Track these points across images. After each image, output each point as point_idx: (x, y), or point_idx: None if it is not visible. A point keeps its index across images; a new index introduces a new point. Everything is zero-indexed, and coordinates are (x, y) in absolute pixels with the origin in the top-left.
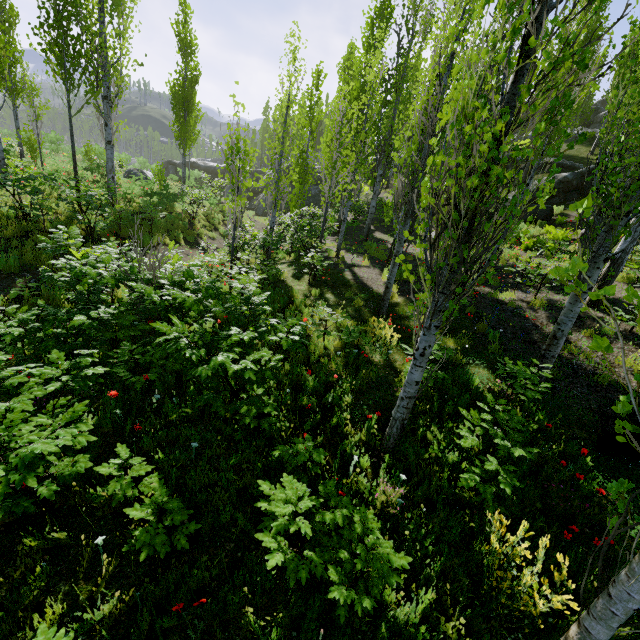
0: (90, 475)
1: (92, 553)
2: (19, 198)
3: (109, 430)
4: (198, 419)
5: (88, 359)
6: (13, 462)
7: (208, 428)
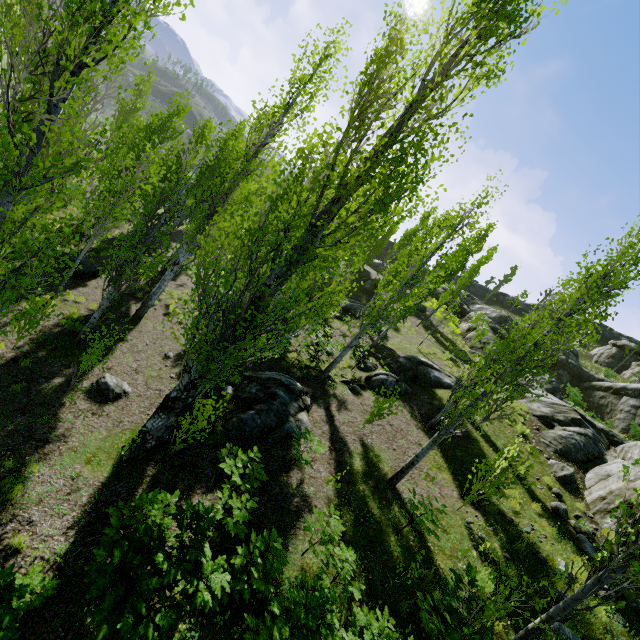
0: None
1: None
2: None
3: None
4: None
5: None
6: None
7: None
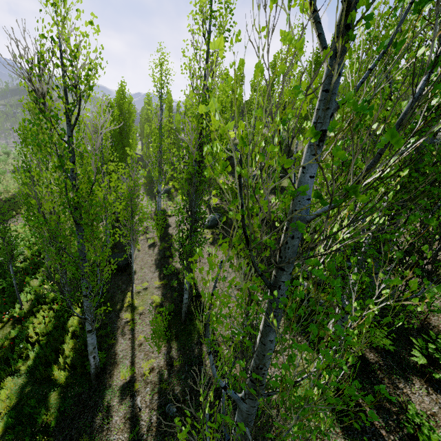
0: None
1: None
2: None
3: None
4: None
5: None
6: None
7: (1, 275)
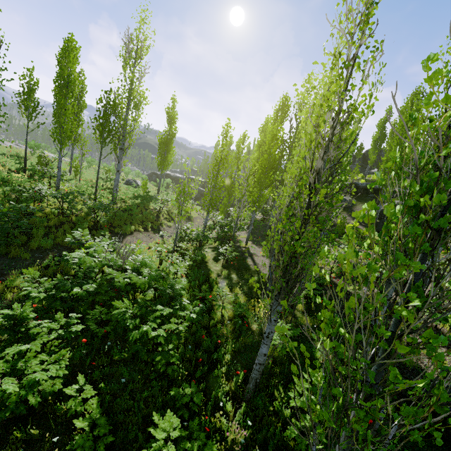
0: (60, 392)
1: (49, 447)
2: (62, 203)
3: (77, 362)
4: (131, 360)
5: (75, 320)
6: (24, 383)
7: (135, 368)
